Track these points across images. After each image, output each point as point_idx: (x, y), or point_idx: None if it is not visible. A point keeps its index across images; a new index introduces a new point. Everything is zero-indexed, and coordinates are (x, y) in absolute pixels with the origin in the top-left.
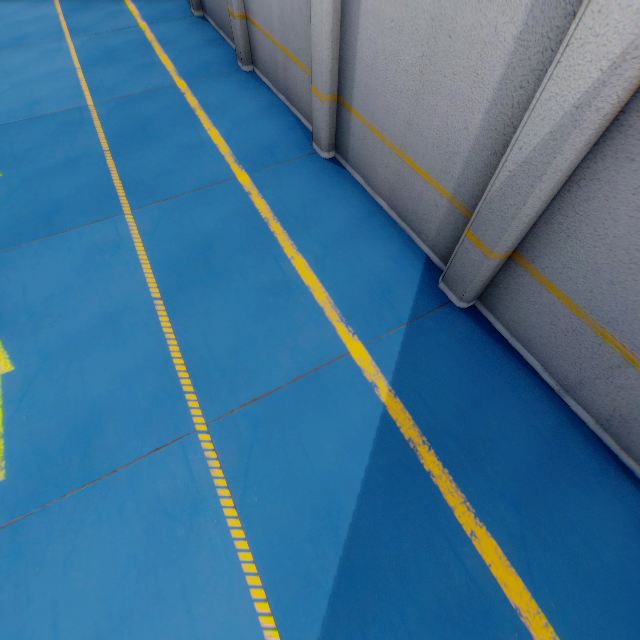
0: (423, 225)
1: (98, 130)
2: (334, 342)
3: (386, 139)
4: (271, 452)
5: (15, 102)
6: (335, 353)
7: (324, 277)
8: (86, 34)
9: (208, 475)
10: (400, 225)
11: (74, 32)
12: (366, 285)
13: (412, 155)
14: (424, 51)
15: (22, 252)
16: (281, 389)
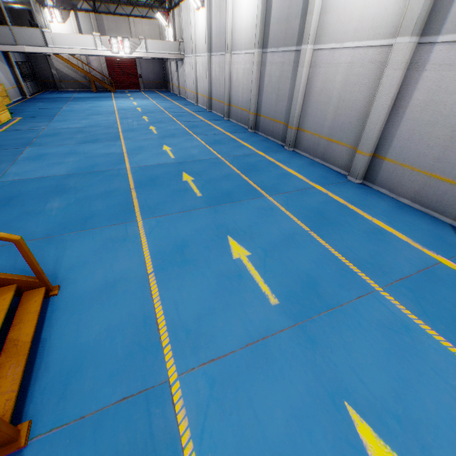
0: (446, 207)
1: (231, 166)
2: (427, 257)
3: (415, 168)
4: (432, 304)
5: (183, 154)
6: (432, 262)
7: (397, 229)
8: (202, 134)
9: (401, 312)
10: (422, 211)
11: (196, 133)
12: (424, 234)
13: (438, 173)
14: (452, 129)
15: (223, 207)
16: (413, 275)
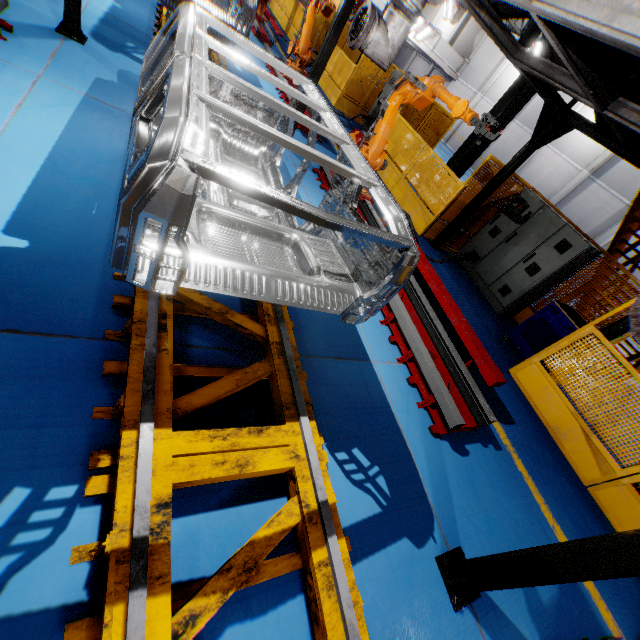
0: None
1: None
2: None
3: None
4: None
5: None
6: None
7: None
8: None
9: None
10: None
11: None
12: None
13: None
14: None
15: None
16: None
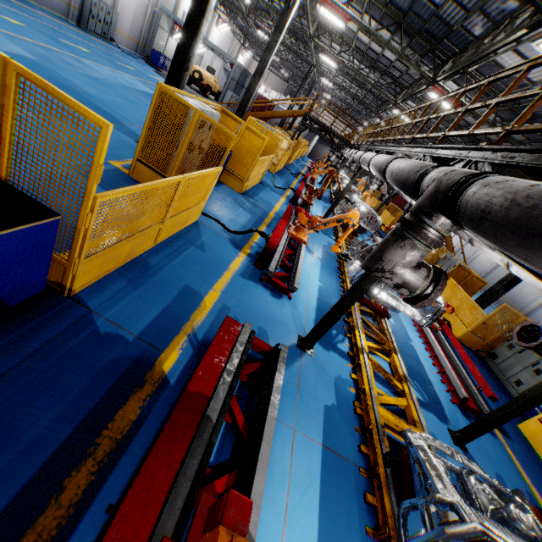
0: None
1: None
2: None
3: None
4: None
5: None
6: None
7: None
8: None
9: None
10: None
11: None
12: None
13: None
14: None
15: None
16: None
